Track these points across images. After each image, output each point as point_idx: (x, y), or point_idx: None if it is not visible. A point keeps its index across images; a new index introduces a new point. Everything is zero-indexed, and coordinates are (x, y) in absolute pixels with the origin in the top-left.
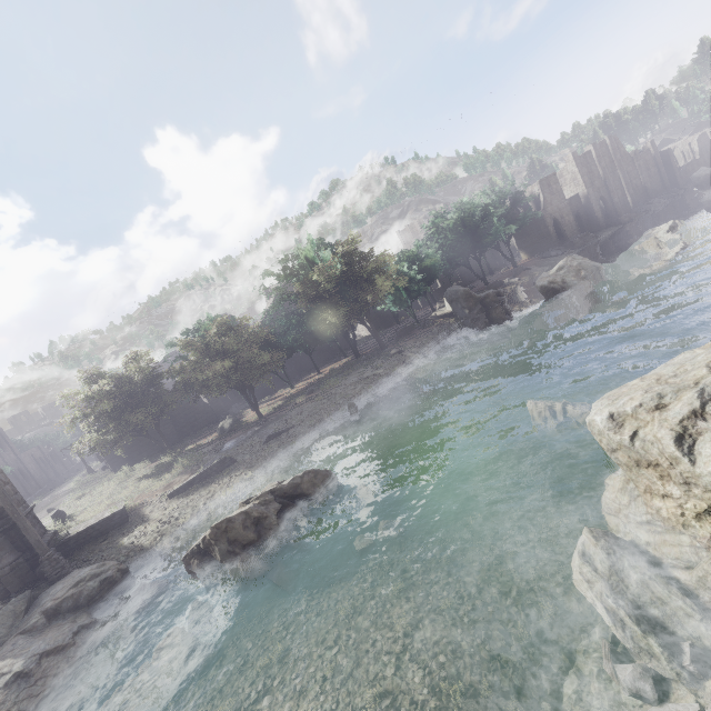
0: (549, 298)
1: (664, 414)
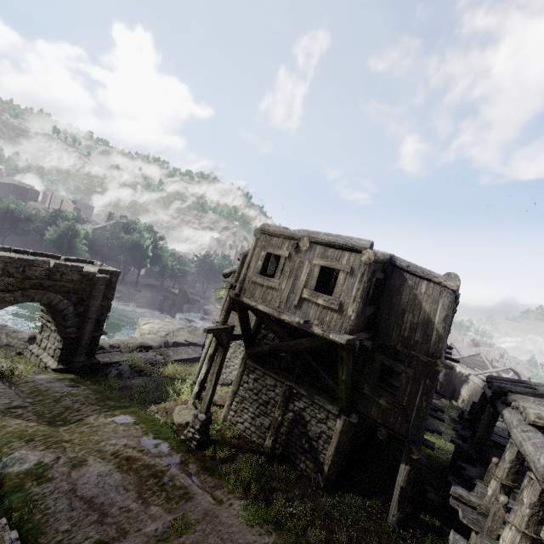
0: (203, 314)
1: (147, 321)
